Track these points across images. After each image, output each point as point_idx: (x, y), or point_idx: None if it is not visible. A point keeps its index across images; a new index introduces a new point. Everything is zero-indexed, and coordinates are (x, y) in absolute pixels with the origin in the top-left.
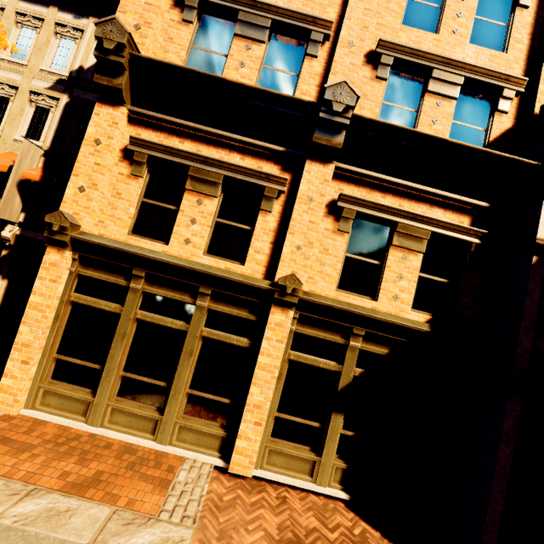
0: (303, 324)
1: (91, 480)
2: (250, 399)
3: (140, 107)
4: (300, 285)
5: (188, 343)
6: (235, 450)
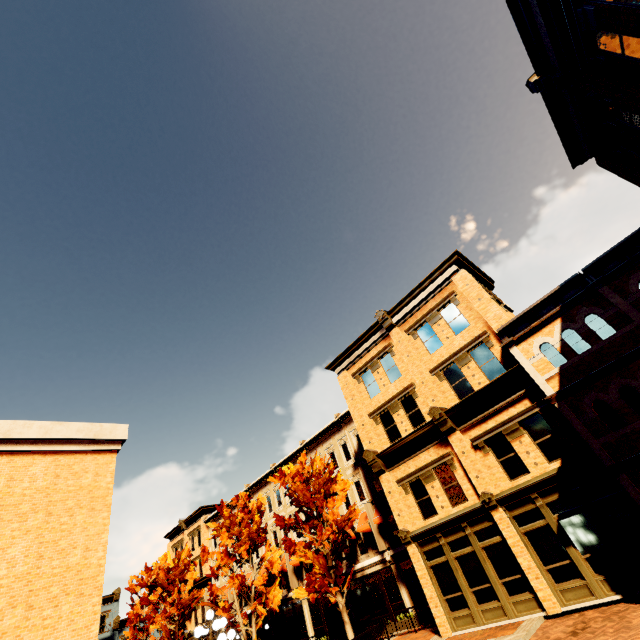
0: (511, 510)
1: (487, 637)
2: (522, 566)
3: (389, 466)
4: (488, 495)
5: (479, 555)
6: (541, 599)
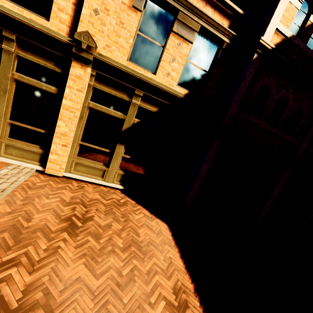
0: (100, 82)
1: None
2: (58, 129)
3: None
4: (93, 43)
5: (1, 82)
6: (49, 160)
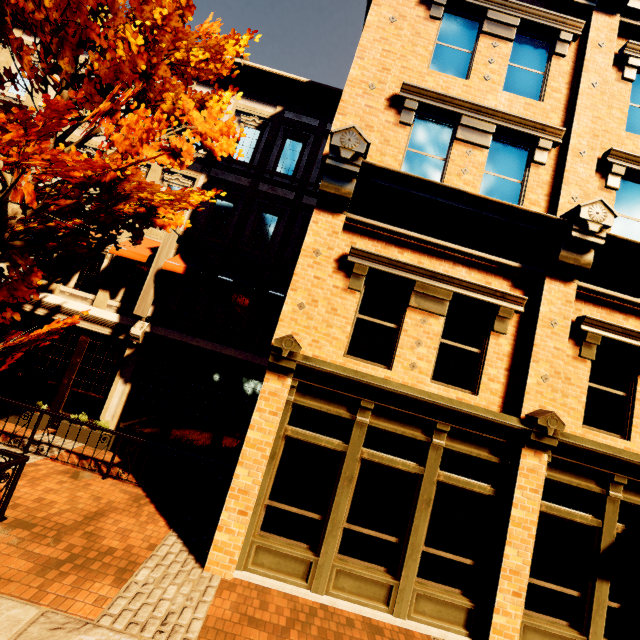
0: (551, 468)
1: None
2: (505, 562)
3: (353, 212)
4: (562, 426)
5: (424, 490)
6: (493, 627)
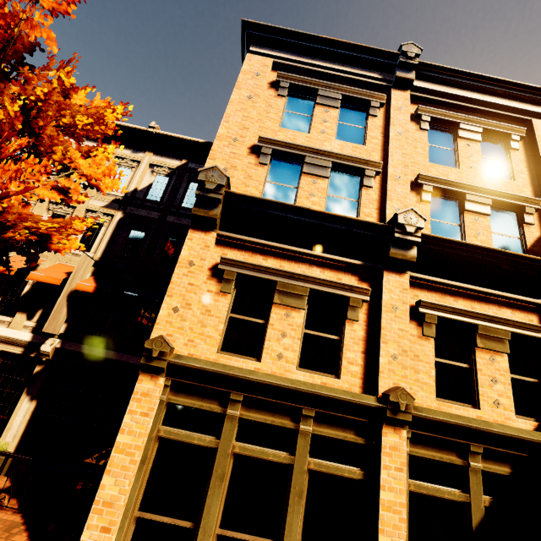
0: (414, 443)
1: None
2: None
3: (225, 230)
4: (412, 400)
5: (295, 481)
6: None
